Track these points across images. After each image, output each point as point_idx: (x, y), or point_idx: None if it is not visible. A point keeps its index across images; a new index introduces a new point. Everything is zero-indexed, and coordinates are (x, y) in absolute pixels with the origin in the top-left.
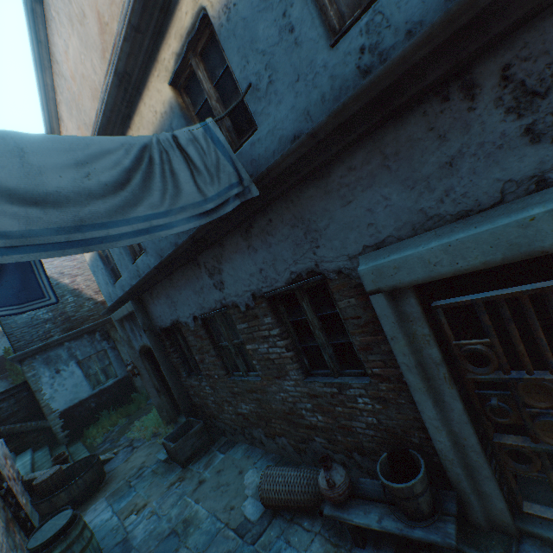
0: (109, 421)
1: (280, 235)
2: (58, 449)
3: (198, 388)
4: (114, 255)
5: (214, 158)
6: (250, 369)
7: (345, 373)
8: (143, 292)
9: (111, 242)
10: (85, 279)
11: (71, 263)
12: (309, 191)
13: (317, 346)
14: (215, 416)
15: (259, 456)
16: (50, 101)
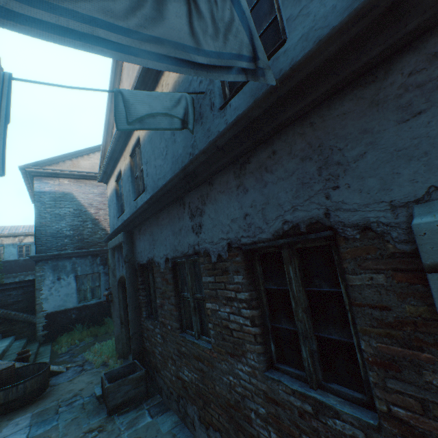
0: (79, 335)
1: (282, 171)
2: (32, 345)
3: (151, 332)
4: (124, 192)
5: (226, 18)
6: (203, 331)
7: (329, 388)
8: (134, 226)
9: (5, 18)
10: (105, 213)
11: (100, 199)
12: (343, 106)
13: (294, 331)
14: (158, 369)
15: None
16: (118, 67)
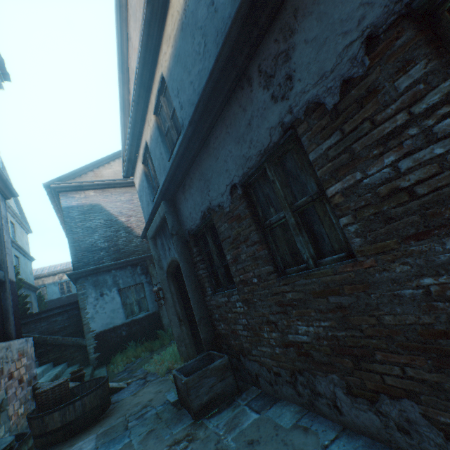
0: (133, 351)
1: None
2: (85, 369)
3: (225, 307)
4: (155, 162)
5: None
6: (322, 251)
7: None
8: (176, 187)
9: None
10: (137, 220)
11: (129, 206)
12: None
13: None
14: (245, 352)
15: (331, 434)
16: (123, 24)
